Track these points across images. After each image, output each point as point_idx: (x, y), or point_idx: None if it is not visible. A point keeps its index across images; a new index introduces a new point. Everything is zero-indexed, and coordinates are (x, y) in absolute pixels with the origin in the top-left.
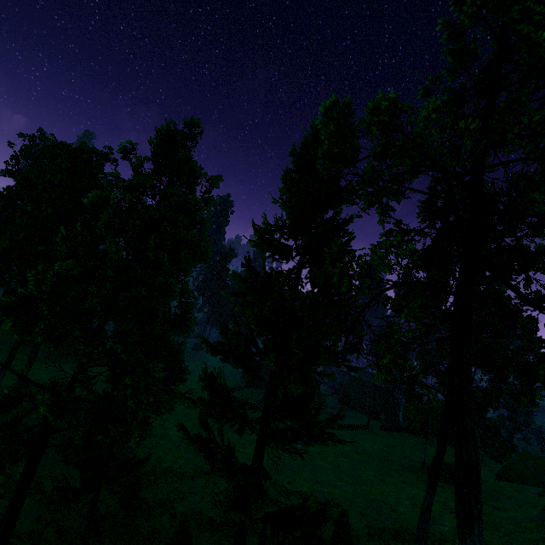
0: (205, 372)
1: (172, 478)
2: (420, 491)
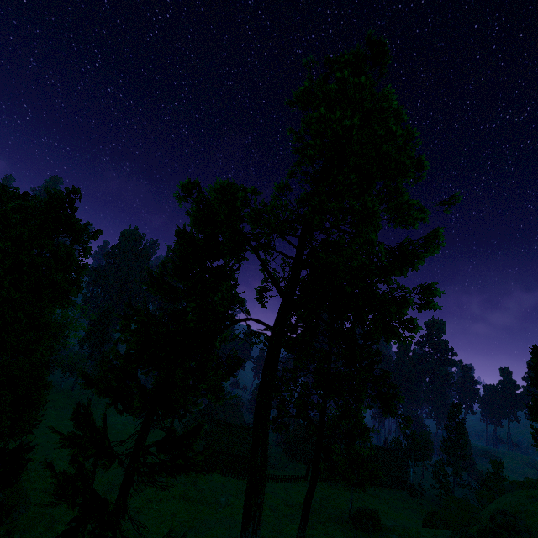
0: (86, 407)
1: None
2: None
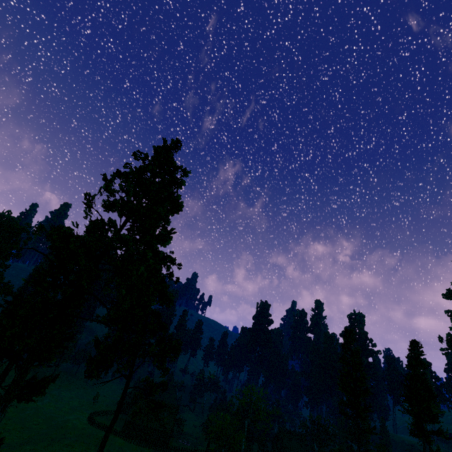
0: None
1: None
2: None
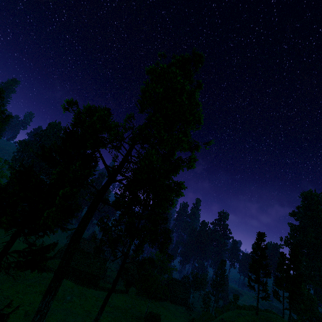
0: None
1: None
2: None
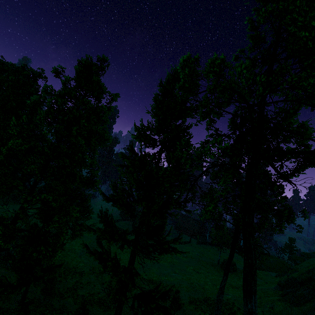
0: (101, 212)
1: (75, 275)
2: (216, 277)
